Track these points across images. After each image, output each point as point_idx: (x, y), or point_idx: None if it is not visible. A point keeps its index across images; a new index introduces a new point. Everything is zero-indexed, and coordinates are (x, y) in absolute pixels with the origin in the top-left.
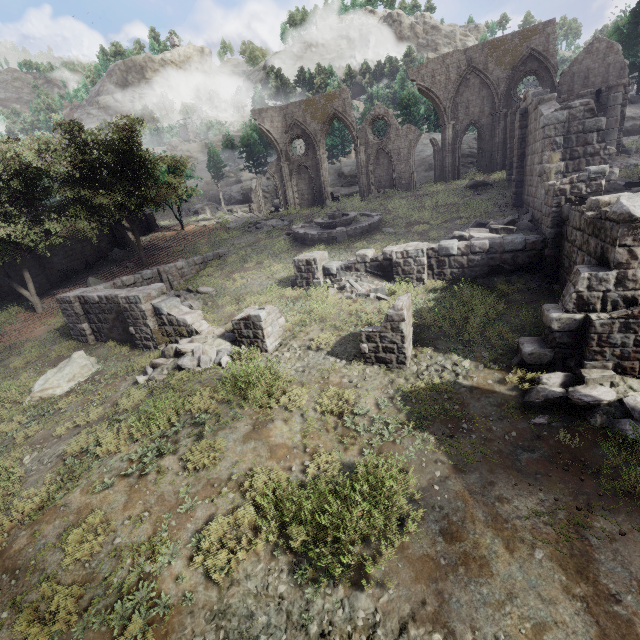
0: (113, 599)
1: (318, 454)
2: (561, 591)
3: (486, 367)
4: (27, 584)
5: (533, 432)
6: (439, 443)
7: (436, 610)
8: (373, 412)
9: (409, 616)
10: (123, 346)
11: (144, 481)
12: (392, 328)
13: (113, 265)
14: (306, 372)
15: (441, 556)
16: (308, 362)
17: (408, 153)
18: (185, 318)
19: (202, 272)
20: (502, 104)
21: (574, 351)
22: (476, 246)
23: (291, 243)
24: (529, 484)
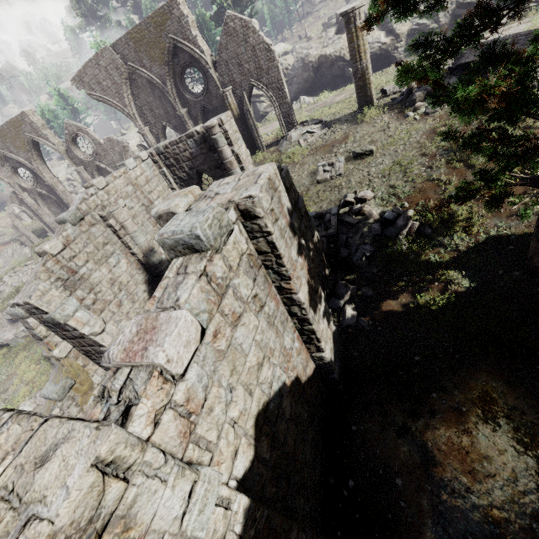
0: None
1: None
2: None
3: None
4: None
5: None
6: None
7: None
8: None
9: None
10: None
11: None
12: None
13: None
14: None
15: None
16: None
17: None
18: None
19: None
20: (180, 102)
21: None
22: None
23: None
24: None
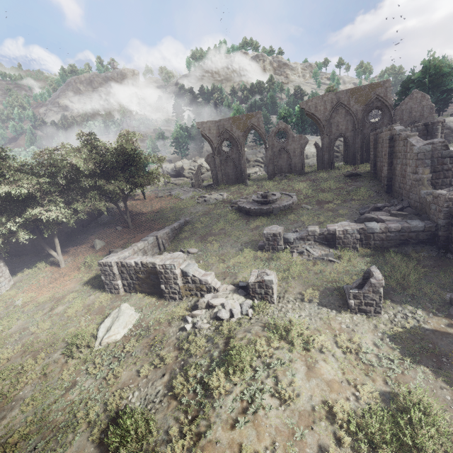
0: None
1: (360, 386)
2: None
3: (434, 315)
4: None
5: None
6: (434, 373)
7: None
8: (375, 350)
9: None
10: (151, 297)
11: (258, 416)
12: (373, 291)
13: (104, 227)
14: (312, 320)
15: None
16: (309, 312)
17: (300, 151)
18: (207, 279)
19: (181, 235)
20: (359, 125)
21: None
22: (392, 228)
23: (238, 214)
24: None
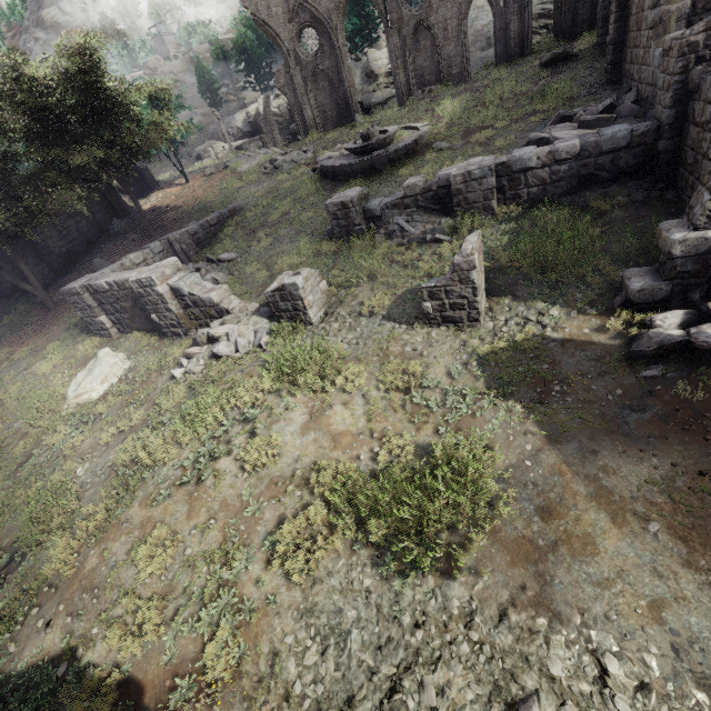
0: (197, 607)
1: (387, 438)
2: (682, 567)
3: (580, 313)
4: (109, 601)
5: (643, 388)
6: (527, 412)
7: (538, 594)
8: (445, 383)
9: (508, 602)
10: (150, 336)
11: (203, 487)
12: (460, 279)
13: (117, 240)
14: (361, 344)
15: (539, 538)
16: (361, 332)
17: (458, 25)
18: (210, 297)
19: (220, 235)
20: None
21: (700, 280)
22: (562, 151)
23: (320, 181)
24: (640, 450)
